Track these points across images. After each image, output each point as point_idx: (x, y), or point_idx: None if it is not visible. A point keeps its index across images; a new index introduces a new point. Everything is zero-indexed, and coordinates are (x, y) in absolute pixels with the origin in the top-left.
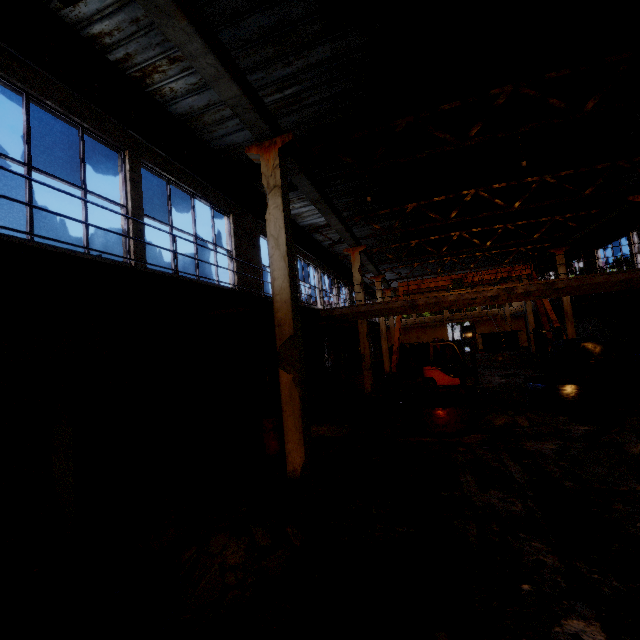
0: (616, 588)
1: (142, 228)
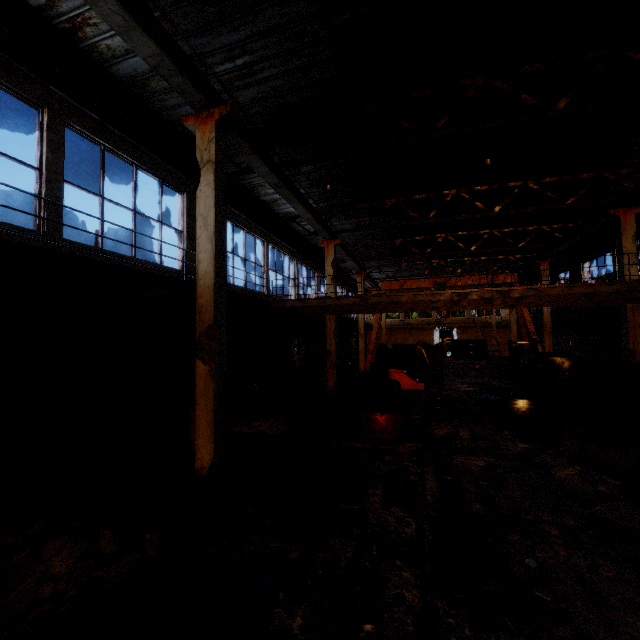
0: (465, 638)
1: (59, 195)
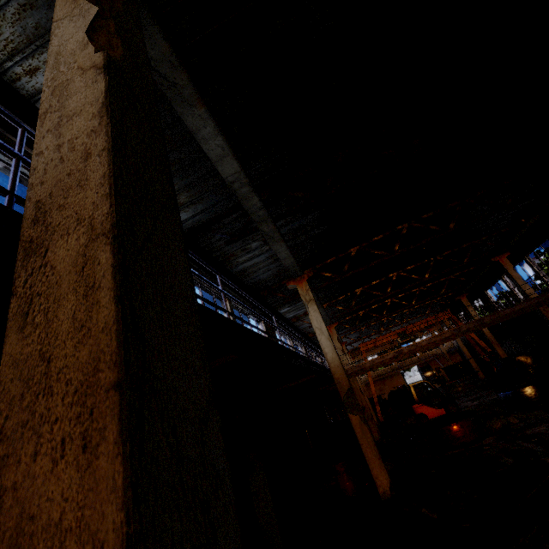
0: None
1: None
